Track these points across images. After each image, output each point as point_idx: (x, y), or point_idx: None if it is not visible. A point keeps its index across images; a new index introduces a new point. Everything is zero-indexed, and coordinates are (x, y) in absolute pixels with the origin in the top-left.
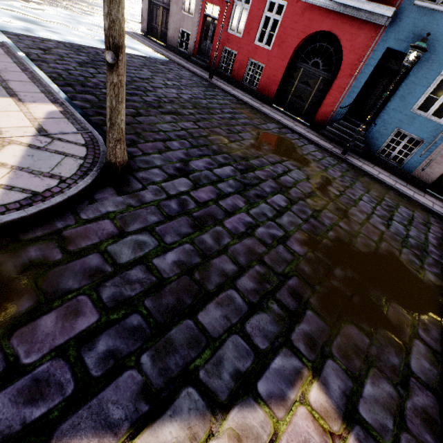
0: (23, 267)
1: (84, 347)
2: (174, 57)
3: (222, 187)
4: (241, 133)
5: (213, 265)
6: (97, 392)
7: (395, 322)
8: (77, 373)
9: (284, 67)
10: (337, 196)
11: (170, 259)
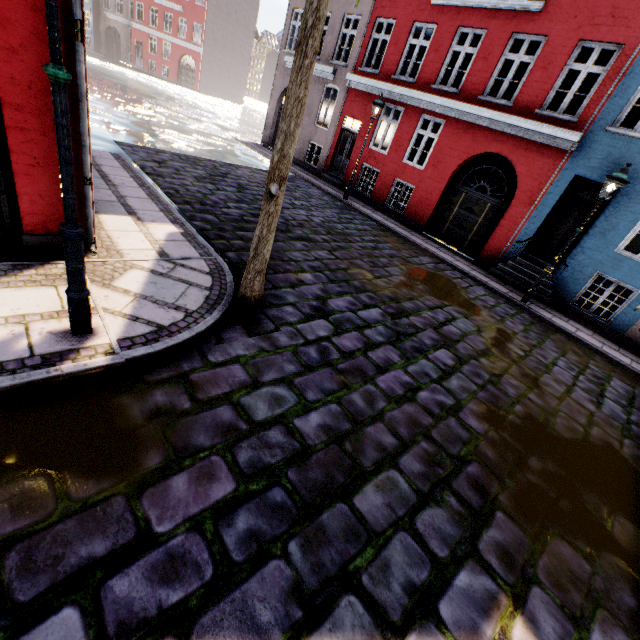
0: (149, 413)
1: (221, 522)
2: (301, 172)
3: (370, 334)
4: (387, 268)
5: (367, 435)
6: (239, 582)
7: (626, 545)
8: (215, 553)
9: (441, 190)
10: (521, 358)
11: (314, 422)
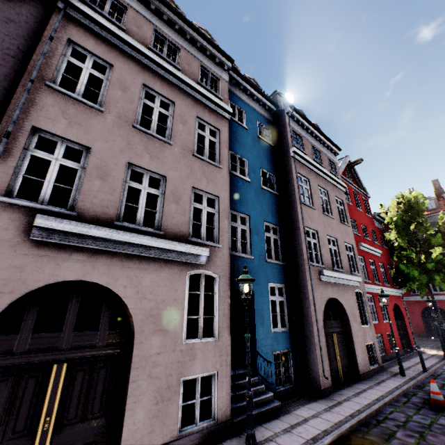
0: None
1: None
2: None
3: None
4: None
5: None
6: None
7: None
8: None
9: (421, 321)
10: None
11: None
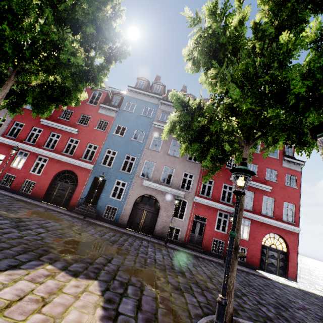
0: None
1: None
2: None
3: (2, 226)
4: (17, 210)
5: None
6: None
7: (93, 254)
8: None
9: (49, 183)
10: (77, 229)
11: None
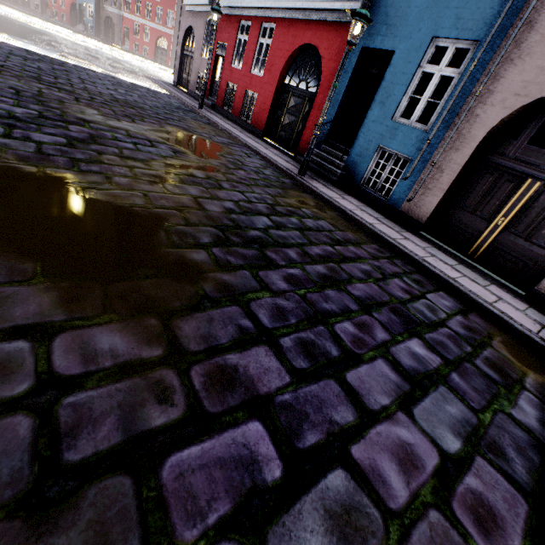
0: None
1: None
2: (182, 95)
3: None
4: (141, 121)
5: None
6: None
7: None
8: None
9: (273, 92)
10: (190, 176)
11: None
